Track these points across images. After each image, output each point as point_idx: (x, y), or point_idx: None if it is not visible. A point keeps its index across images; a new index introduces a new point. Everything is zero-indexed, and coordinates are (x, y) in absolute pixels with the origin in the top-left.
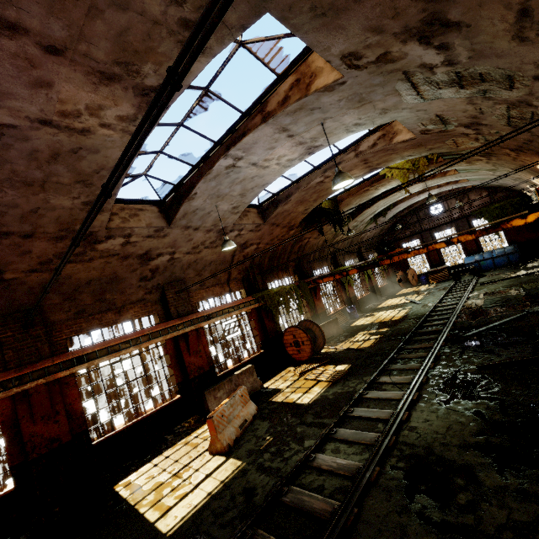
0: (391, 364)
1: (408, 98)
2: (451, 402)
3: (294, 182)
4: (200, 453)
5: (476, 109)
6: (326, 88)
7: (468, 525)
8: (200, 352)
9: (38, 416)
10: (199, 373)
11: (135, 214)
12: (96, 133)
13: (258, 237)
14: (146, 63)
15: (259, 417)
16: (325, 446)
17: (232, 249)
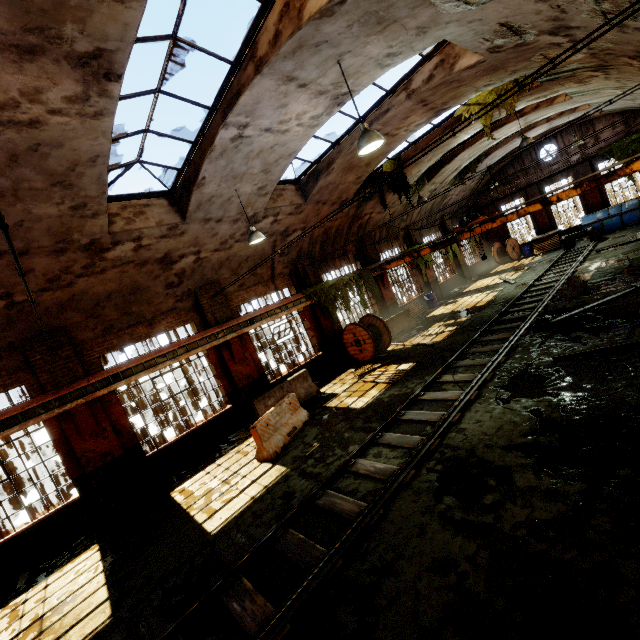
0: (459, 360)
1: (448, 7)
2: (511, 400)
3: (334, 144)
4: (250, 461)
5: (553, 8)
6: (322, 13)
7: (486, 523)
8: (246, 360)
9: (86, 434)
10: (248, 382)
11: (140, 212)
12: (49, 123)
13: (302, 220)
14: (64, 24)
15: (310, 423)
16: (368, 451)
17: (270, 240)
